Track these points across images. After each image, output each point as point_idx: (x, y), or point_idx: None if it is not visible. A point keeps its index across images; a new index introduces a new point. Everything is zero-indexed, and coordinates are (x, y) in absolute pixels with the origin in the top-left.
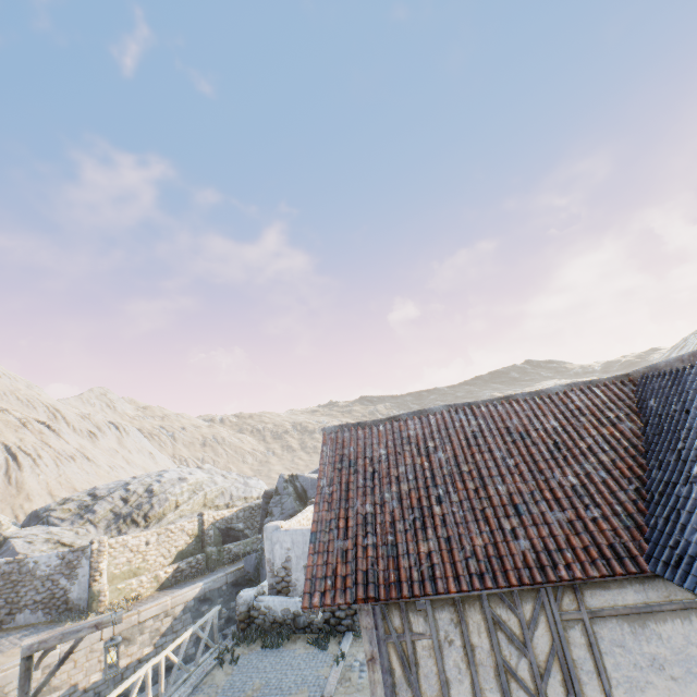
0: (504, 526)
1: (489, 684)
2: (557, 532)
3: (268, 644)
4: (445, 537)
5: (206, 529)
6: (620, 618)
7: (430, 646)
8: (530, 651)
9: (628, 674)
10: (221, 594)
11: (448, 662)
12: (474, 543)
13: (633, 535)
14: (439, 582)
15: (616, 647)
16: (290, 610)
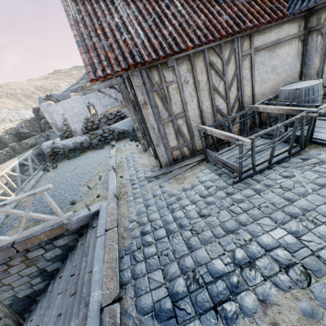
0: (213, 11)
1: (205, 98)
2: (242, 8)
3: (71, 157)
4: (178, 25)
5: (2, 136)
6: (266, 50)
7: (176, 88)
8: (226, 76)
9: (262, 77)
10: (33, 160)
11: (186, 94)
12: (197, 23)
13: (280, 2)
14: (181, 44)
15: (261, 65)
16: (77, 142)
